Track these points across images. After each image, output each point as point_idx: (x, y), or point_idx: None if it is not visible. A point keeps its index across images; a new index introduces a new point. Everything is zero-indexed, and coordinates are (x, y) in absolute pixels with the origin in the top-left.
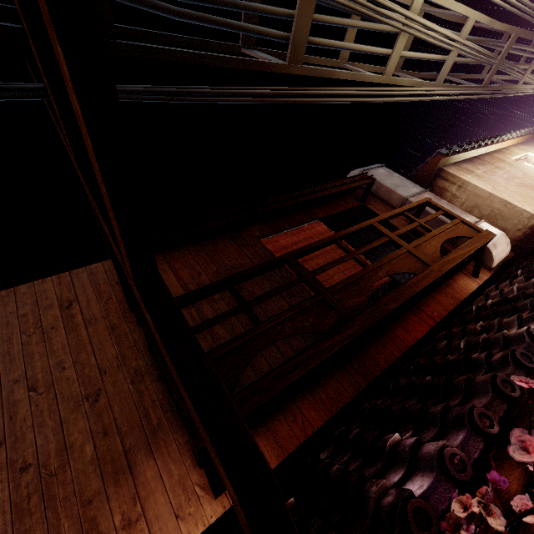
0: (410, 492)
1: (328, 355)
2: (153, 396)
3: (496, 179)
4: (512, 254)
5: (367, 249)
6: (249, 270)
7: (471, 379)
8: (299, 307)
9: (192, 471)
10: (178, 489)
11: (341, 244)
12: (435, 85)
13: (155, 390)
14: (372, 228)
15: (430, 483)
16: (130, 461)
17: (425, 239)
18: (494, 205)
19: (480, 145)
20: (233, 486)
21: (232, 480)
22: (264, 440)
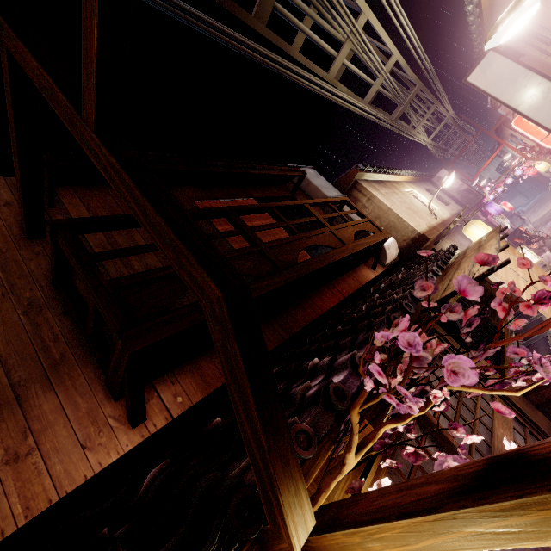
0: (331, 380)
1: (264, 292)
2: (56, 330)
3: (393, 200)
4: (398, 259)
5: (299, 222)
6: (188, 211)
7: (372, 322)
8: (238, 252)
9: (105, 404)
10: (86, 421)
11: (277, 212)
12: (363, 103)
13: (58, 323)
14: (303, 208)
15: (344, 376)
16: (19, 395)
17: (343, 225)
18: (390, 218)
19: (385, 172)
20: (218, 287)
21: (217, 283)
22: (189, 377)
